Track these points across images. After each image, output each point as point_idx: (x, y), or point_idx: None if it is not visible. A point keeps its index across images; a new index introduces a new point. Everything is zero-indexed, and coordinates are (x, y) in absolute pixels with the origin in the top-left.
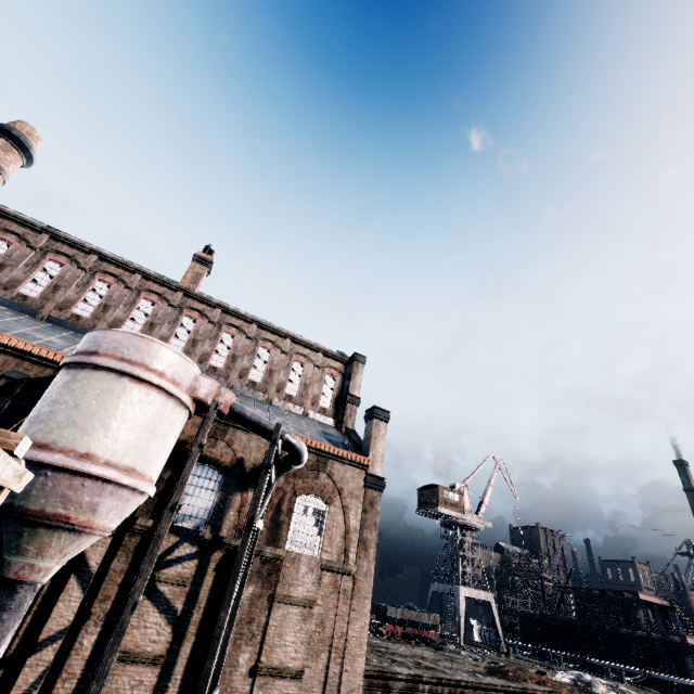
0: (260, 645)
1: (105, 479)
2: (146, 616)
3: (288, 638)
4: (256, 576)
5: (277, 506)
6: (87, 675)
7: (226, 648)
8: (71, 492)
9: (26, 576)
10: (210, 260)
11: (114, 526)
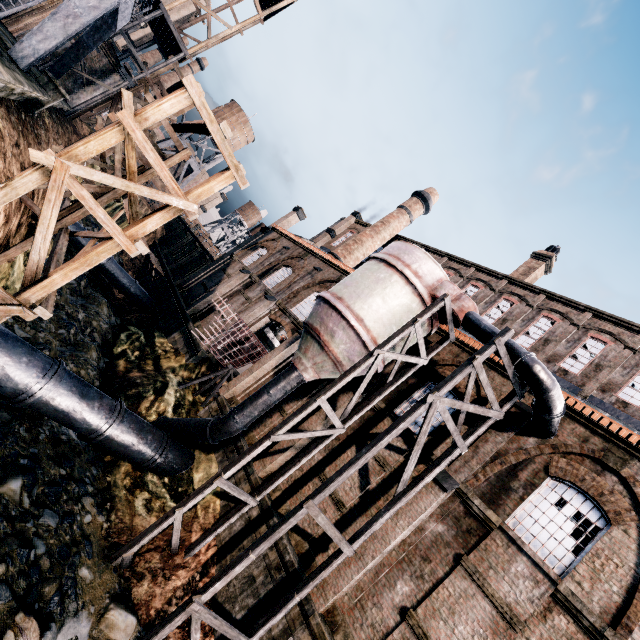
0: (424, 596)
1: (342, 316)
2: None
3: (461, 627)
4: (452, 520)
5: (511, 468)
6: (307, 476)
7: (373, 522)
8: (325, 317)
9: (296, 363)
10: (549, 256)
11: (344, 364)
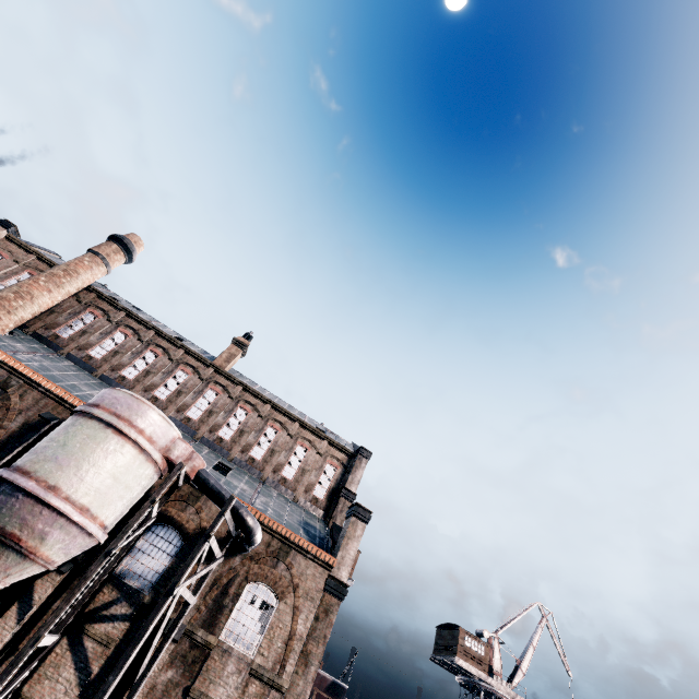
0: None
1: (60, 512)
2: (62, 669)
3: None
4: (180, 660)
5: (224, 587)
6: None
7: None
8: (30, 517)
9: None
10: (246, 344)
11: (58, 560)
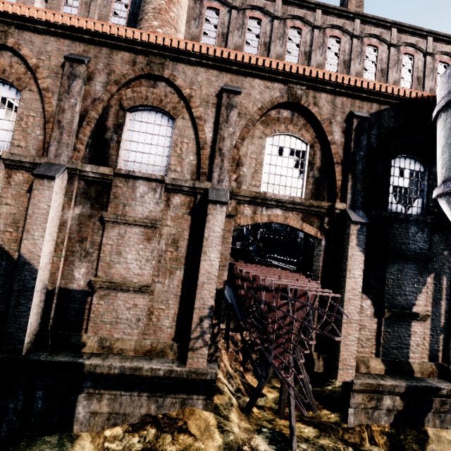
0: None
1: None
2: None
3: None
4: None
5: None
6: None
7: None
8: None
9: None
10: None
11: None
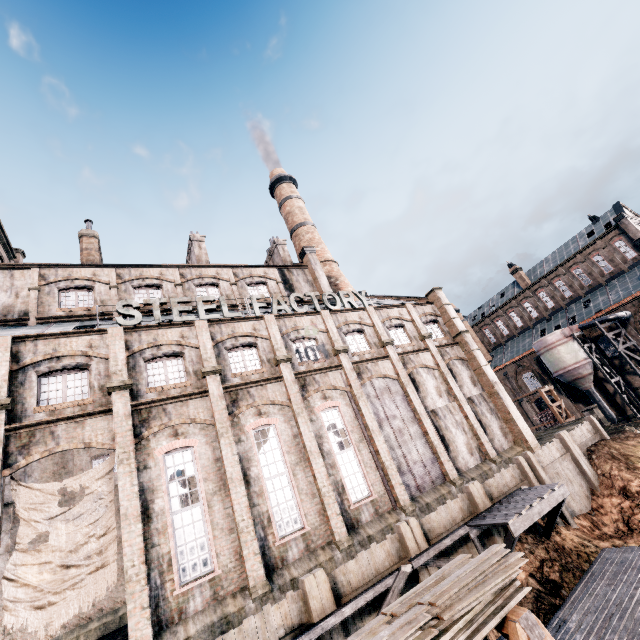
0: None
1: (573, 368)
2: (634, 378)
3: None
4: None
5: None
6: (635, 395)
7: None
8: (571, 374)
9: (586, 389)
10: (515, 269)
11: (590, 371)
